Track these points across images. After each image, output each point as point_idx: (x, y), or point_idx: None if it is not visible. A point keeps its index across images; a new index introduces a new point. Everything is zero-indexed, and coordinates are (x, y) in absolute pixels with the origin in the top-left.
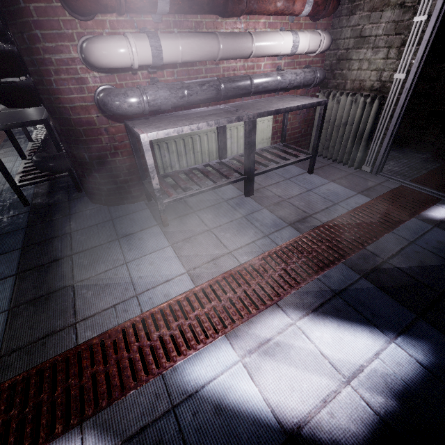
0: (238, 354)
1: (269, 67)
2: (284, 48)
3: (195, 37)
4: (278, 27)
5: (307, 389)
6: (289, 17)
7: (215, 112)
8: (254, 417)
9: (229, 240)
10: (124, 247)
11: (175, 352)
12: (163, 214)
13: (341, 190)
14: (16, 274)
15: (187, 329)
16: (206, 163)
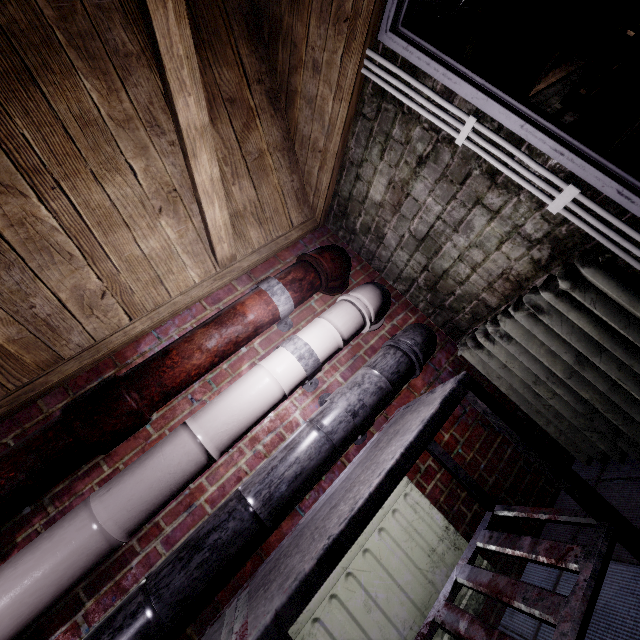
0: None
1: (316, 407)
2: (283, 376)
3: (15, 562)
4: None
5: None
6: (278, 327)
7: None
8: None
9: None
10: None
11: None
12: None
13: None
14: None
15: None
16: None
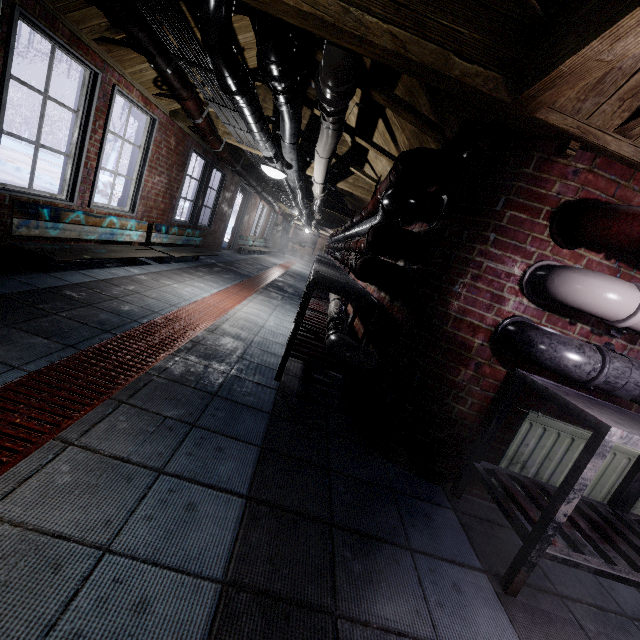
0: None
1: None
2: None
3: None
4: None
5: None
6: None
7: None
8: None
9: None
10: (427, 584)
11: None
12: (524, 569)
13: None
14: (247, 496)
15: None
16: (585, 497)
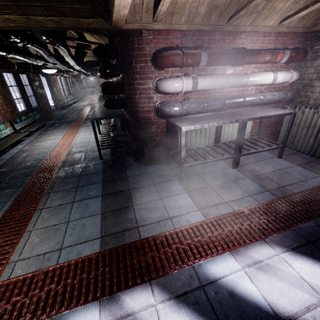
0: (240, 265)
1: (254, 90)
2: (267, 81)
3: (215, 77)
4: (262, 68)
5: (293, 298)
6: (271, 63)
7: (220, 116)
8: (256, 305)
9: (224, 195)
10: (158, 189)
11: (199, 255)
12: (182, 173)
13: (306, 172)
14: (102, 195)
15: (204, 243)
16: (207, 145)
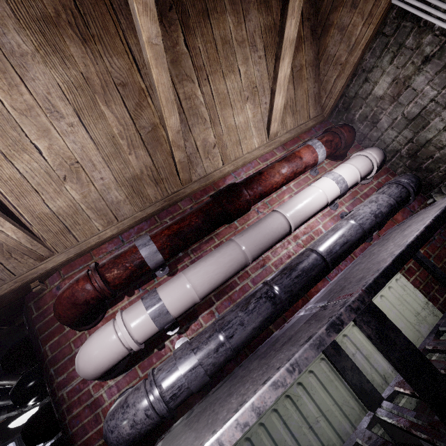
0: None
1: (331, 224)
2: (327, 192)
3: (204, 260)
4: None
5: None
6: (310, 173)
7: (291, 332)
8: None
9: None
10: None
11: None
12: None
13: None
14: None
15: None
16: (350, 437)
